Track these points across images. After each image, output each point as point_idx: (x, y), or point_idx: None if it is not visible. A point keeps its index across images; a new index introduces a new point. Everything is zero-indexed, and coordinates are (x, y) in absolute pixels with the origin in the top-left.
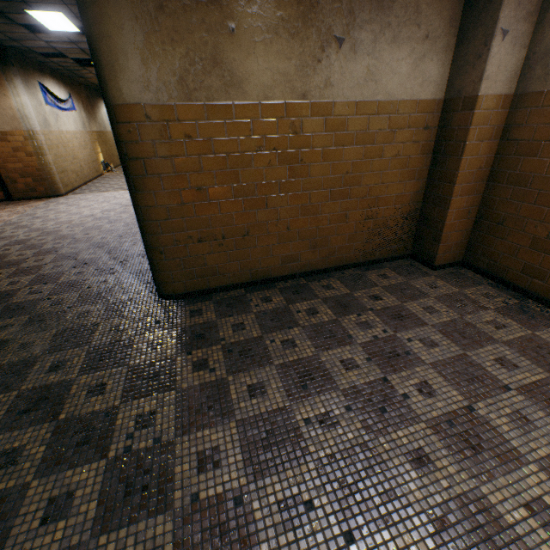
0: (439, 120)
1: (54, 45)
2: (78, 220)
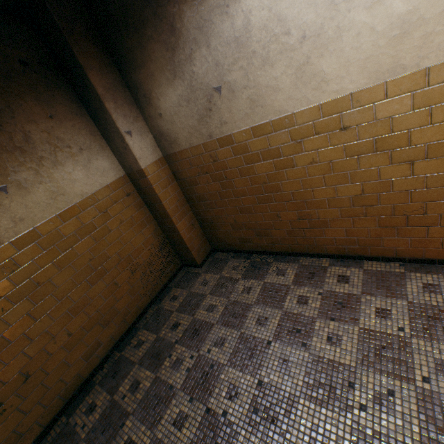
0: (134, 186)
1: None
2: None
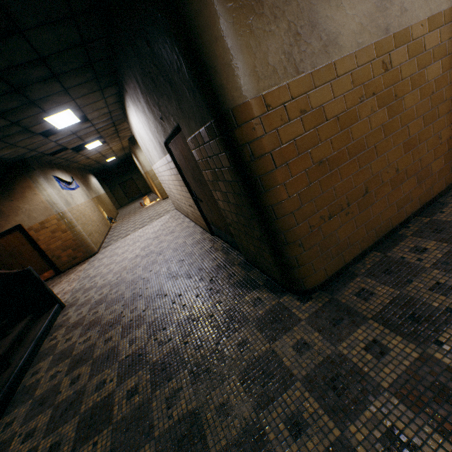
0: None
1: (60, 142)
2: (130, 264)
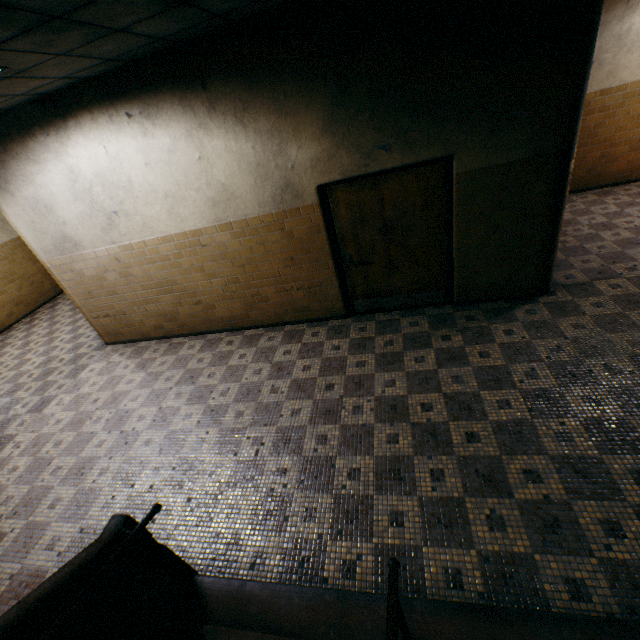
0: None
1: None
2: (230, 423)
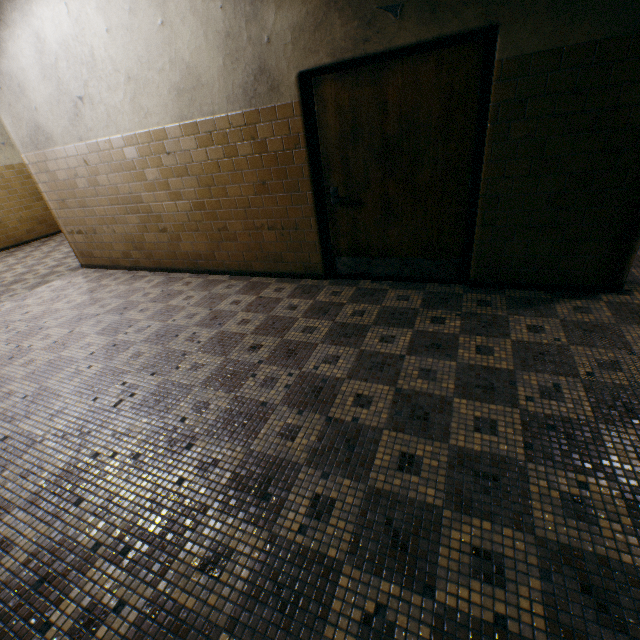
0: None
1: None
2: (120, 362)
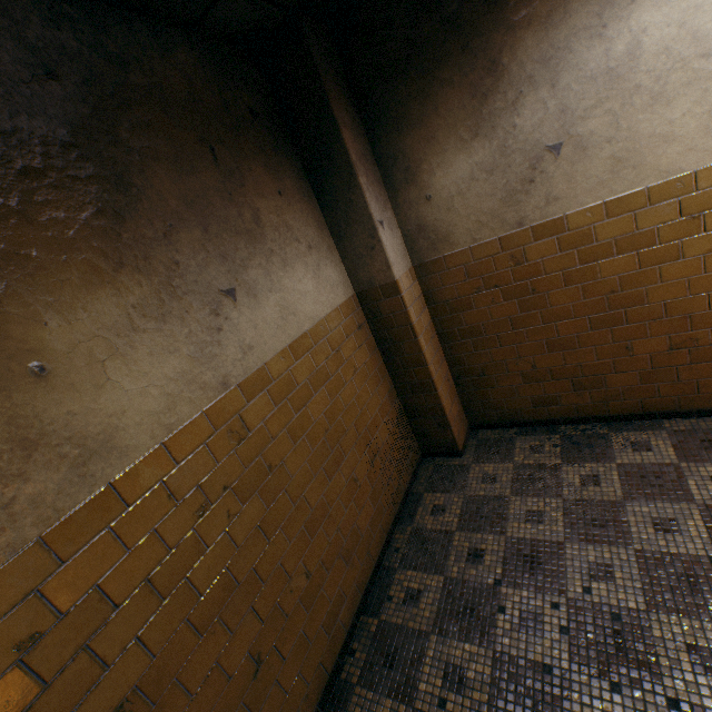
0: (364, 313)
1: None
2: None
